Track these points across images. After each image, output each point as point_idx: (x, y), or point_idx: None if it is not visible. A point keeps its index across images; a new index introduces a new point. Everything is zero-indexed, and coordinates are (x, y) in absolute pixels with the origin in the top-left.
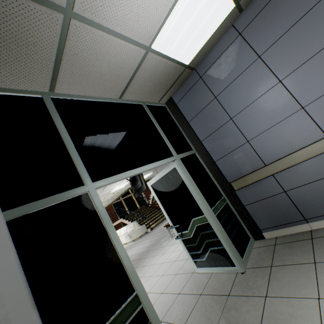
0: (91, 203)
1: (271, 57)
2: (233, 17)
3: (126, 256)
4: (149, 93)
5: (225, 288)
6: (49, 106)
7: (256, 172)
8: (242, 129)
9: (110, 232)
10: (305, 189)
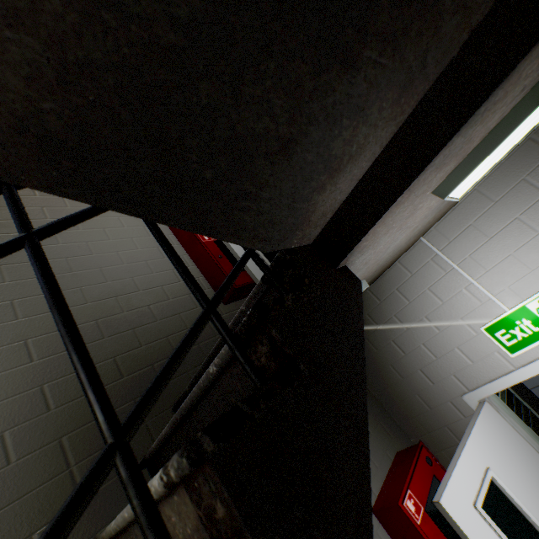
0: None
1: None
2: None
3: None
4: None
5: None
6: None
7: None
8: None
9: None
10: None
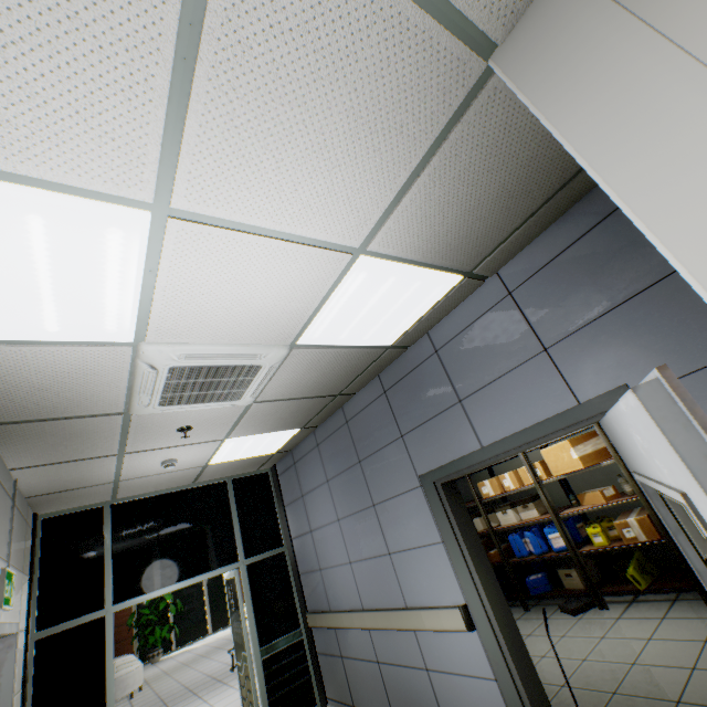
0: (104, 627)
1: (334, 489)
2: (308, 430)
3: (113, 690)
4: (233, 471)
5: None
6: (106, 518)
7: (322, 615)
8: (317, 550)
9: (108, 661)
10: (353, 664)
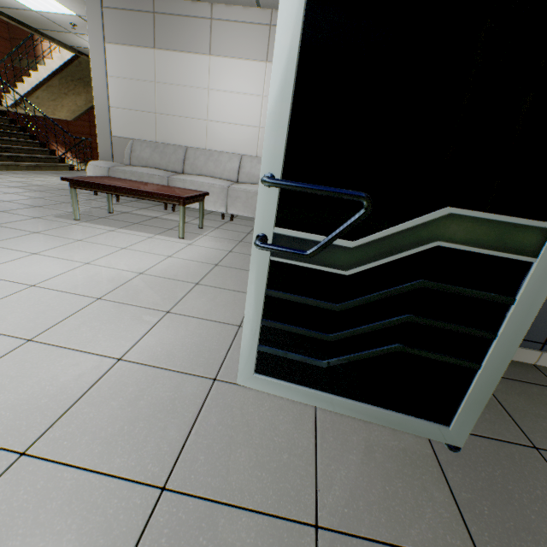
0: None
1: None
2: None
3: None
4: None
5: (434, 513)
6: None
7: None
8: None
9: None
10: None
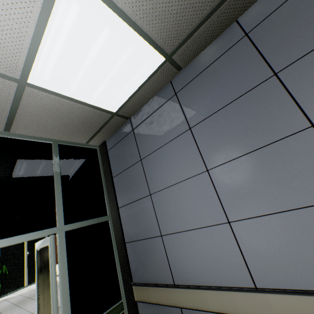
0: None
1: (202, 134)
2: (168, 73)
3: None
4: (61, 132)
5: None
6: None
7: (161, 289)
8: (158, 214)
9: None
10: None
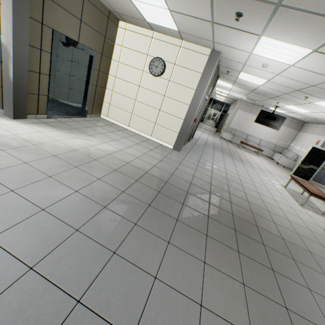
0: None
1: None
2: None
3: None
4: None
5: None
6: None
7: None
8: None
9: None
10: None
